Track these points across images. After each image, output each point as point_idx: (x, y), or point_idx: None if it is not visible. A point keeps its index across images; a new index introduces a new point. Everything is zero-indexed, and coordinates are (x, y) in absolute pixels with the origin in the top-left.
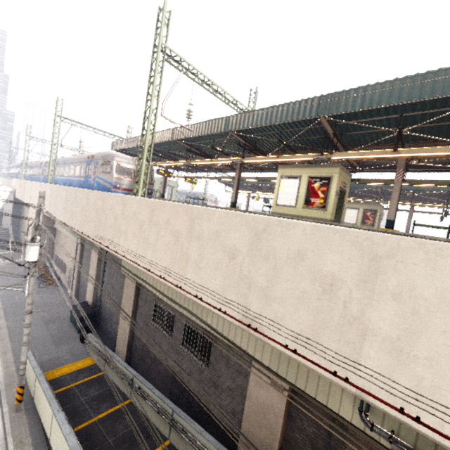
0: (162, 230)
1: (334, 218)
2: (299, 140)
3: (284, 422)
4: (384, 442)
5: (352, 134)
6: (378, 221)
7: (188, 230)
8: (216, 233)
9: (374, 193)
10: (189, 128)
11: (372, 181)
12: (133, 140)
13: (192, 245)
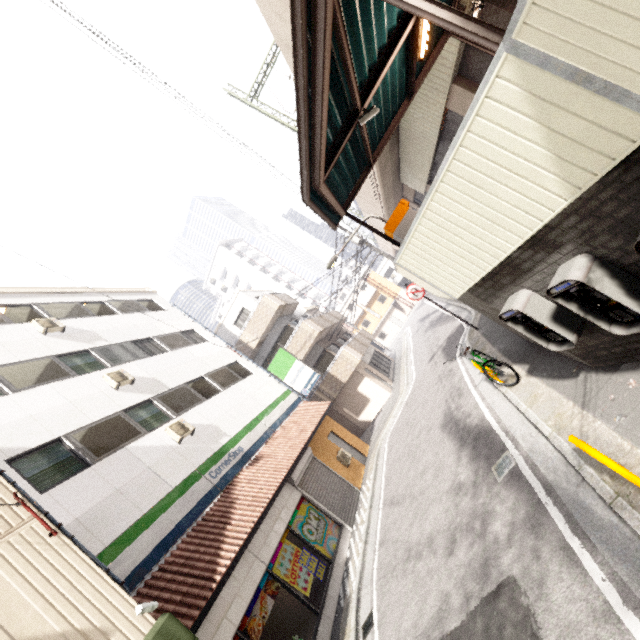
0: None
1: None
2: None
3: None
4: None
5: None
6: None
7: None
8: None
9: None
10: None
11: None
12: None
13: None
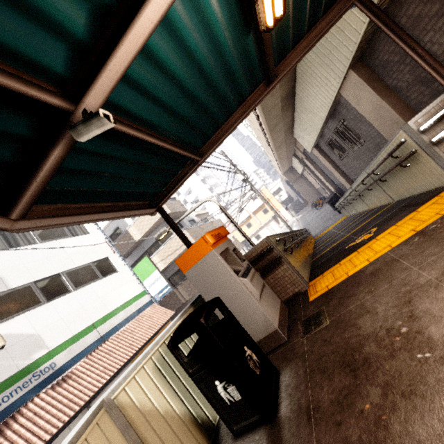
0: None
1: None
2: None
3: (393, 102)
4: None
5: None
6: None
7: None
8: None
9: None
10: None
11: None
12: None
13: None
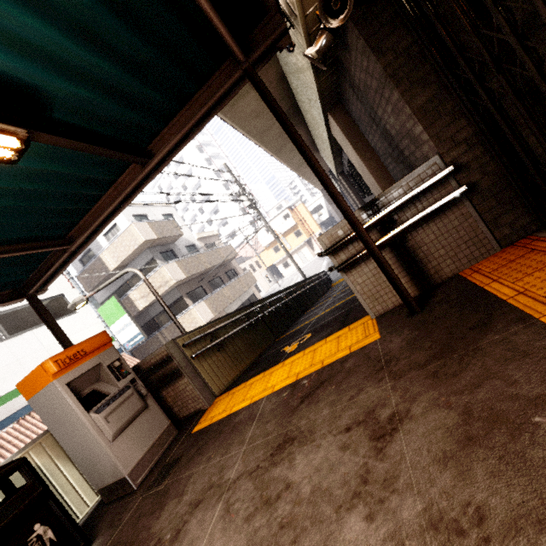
0: None
1: None
2: None
3: (374, 167)
4: (299, 40)
5: None
6: None
7: None
8: None
9: None
10: None
11: None
12: None
13: None
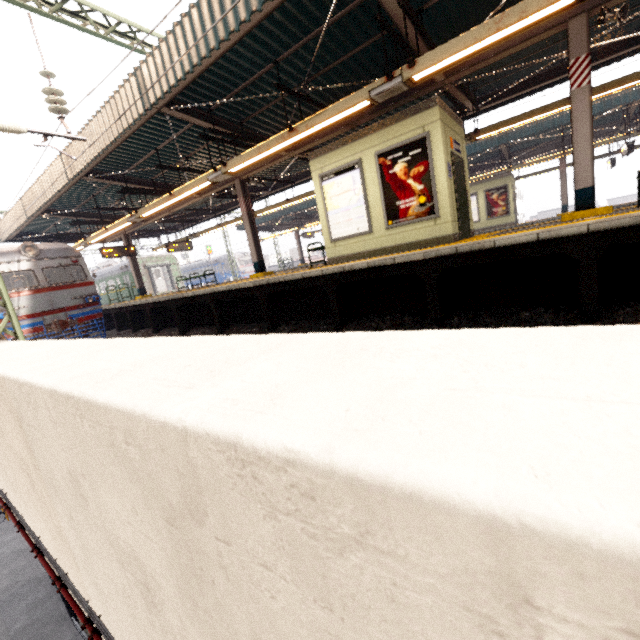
0: (6, 452)
1: (458, 227)
2: (329, 75)
3: None
4: None
5: (445, 1)
6: (513, 202)
7: (28, 457)
8: (73, 483)
9: (493, 157)
10: (69, 134)
11: (504, 122)
12: (19, 210)
13: (55, 508)
